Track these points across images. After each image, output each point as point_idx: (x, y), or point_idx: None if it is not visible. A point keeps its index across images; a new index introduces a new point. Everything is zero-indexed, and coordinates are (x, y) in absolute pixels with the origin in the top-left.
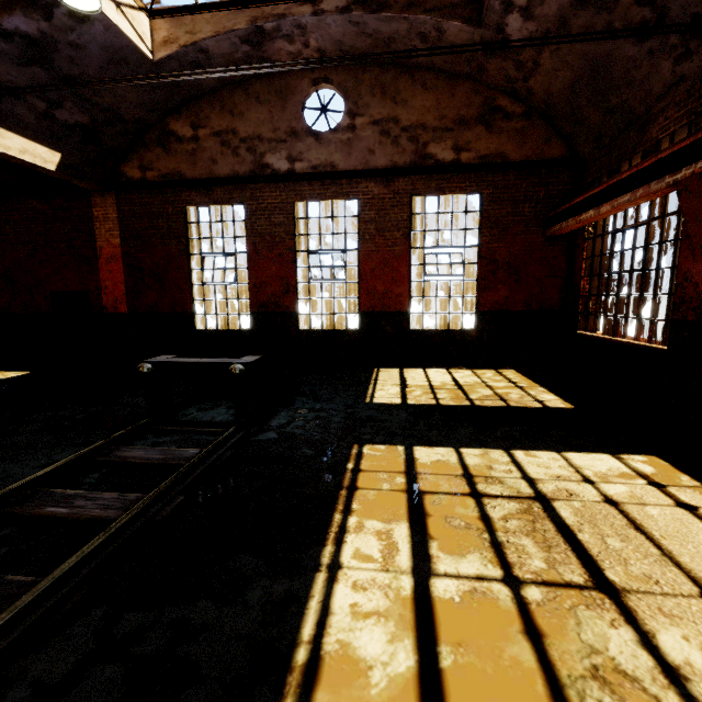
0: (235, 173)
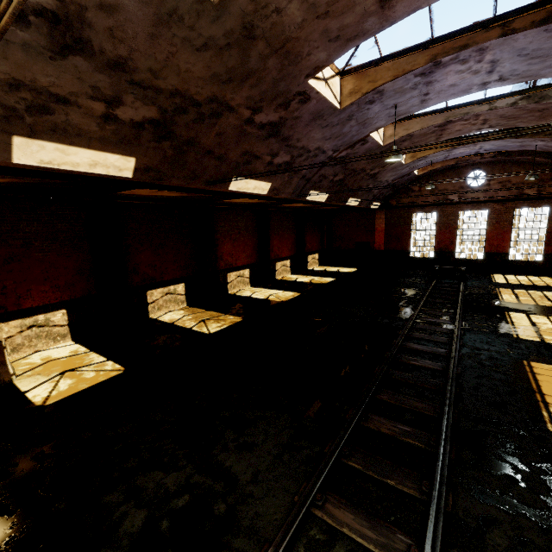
0: (434, 202)
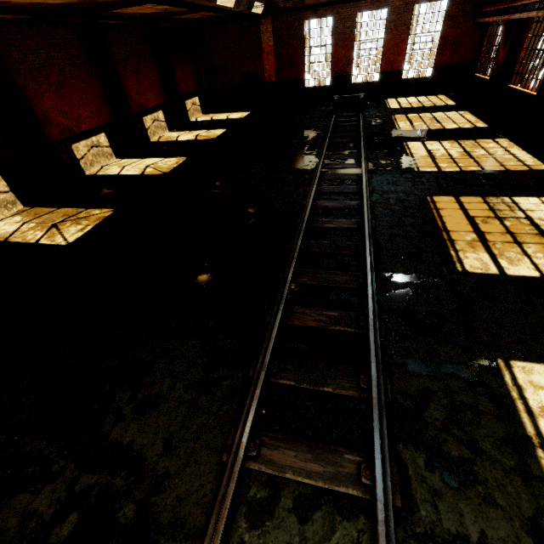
0: None
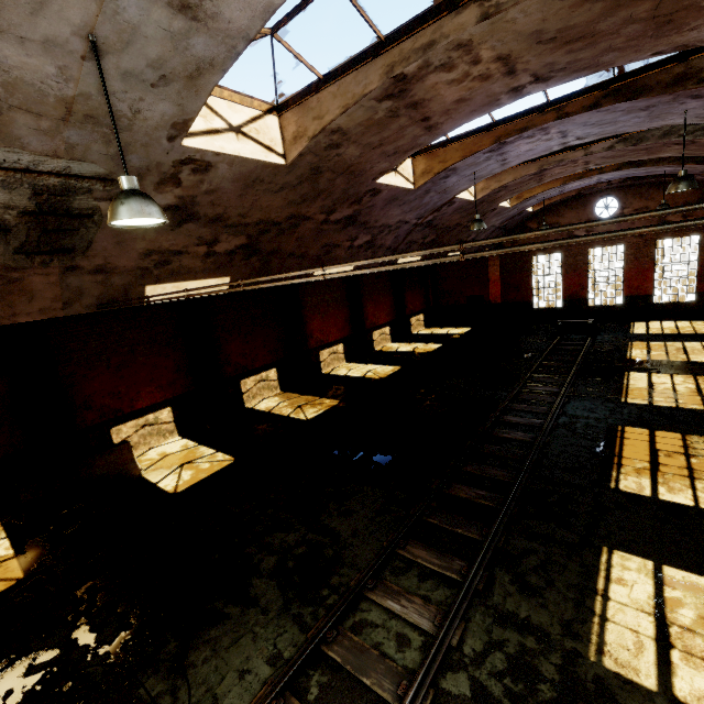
0: None
